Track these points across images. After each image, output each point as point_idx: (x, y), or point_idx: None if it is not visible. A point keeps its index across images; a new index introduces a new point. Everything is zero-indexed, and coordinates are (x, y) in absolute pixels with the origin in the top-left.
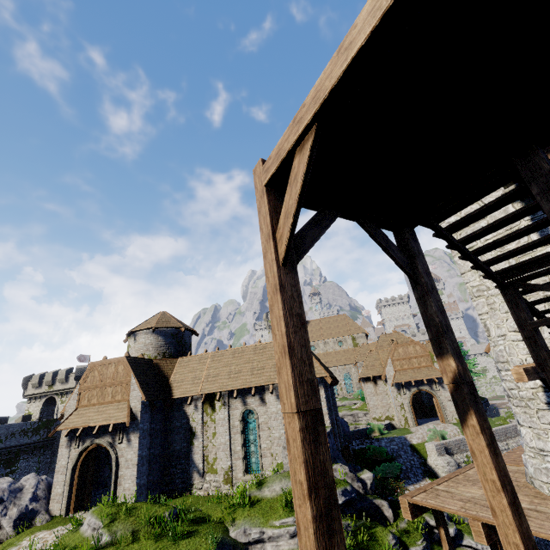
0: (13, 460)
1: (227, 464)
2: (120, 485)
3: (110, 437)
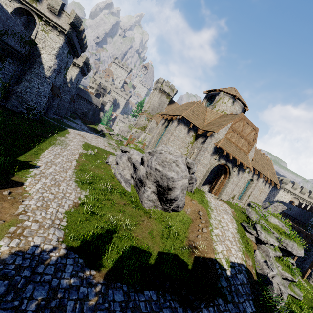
0: (3, 57)
1: (236, 193)
2: (225, 189)
3: (231, 166)
